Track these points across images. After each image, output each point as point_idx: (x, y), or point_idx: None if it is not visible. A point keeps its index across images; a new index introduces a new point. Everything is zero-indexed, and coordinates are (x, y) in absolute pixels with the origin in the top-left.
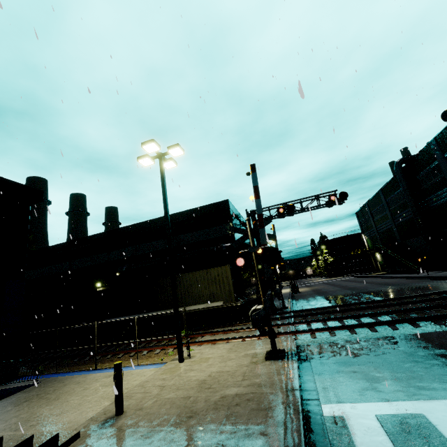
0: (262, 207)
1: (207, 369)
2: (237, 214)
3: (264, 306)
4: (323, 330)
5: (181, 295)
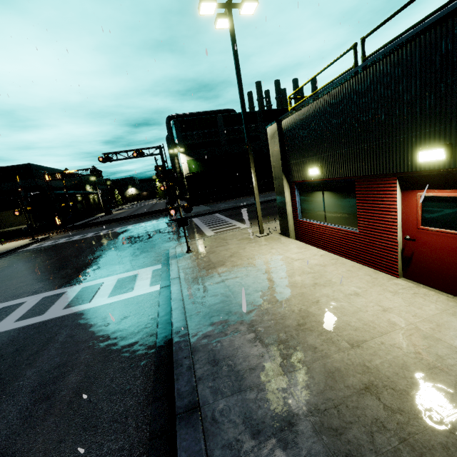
0: (53, 173)
1: (7, 246)
2: (43, 169)
3: (27, 227)
4: (62, 232)
5: (0, 224)
